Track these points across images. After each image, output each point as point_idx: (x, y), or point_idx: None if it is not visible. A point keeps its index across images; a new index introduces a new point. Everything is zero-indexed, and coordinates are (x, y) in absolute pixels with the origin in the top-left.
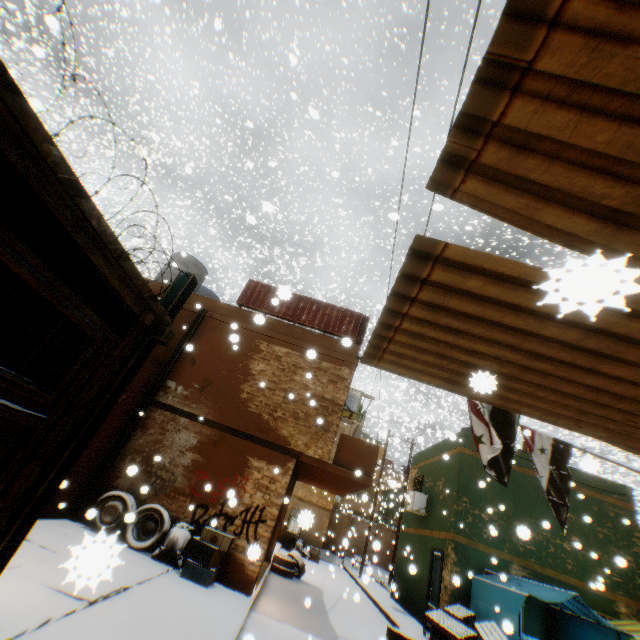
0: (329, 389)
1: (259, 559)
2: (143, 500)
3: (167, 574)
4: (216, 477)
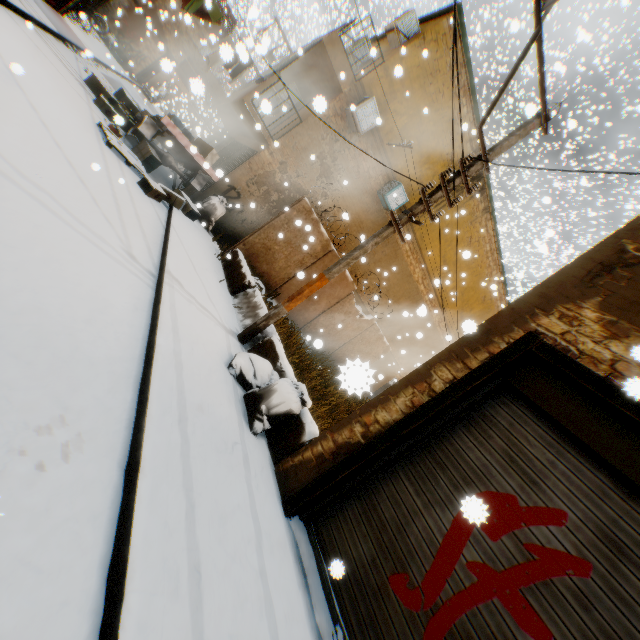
0: (196, 39)
1: (139, 73)
2: (99, 13)
3: (107, 49)
4: (132, 31)
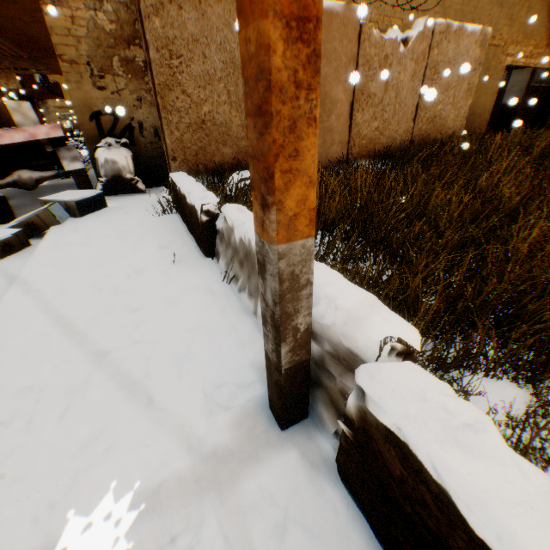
0: None
1: None
2: None
3: None
4: None
